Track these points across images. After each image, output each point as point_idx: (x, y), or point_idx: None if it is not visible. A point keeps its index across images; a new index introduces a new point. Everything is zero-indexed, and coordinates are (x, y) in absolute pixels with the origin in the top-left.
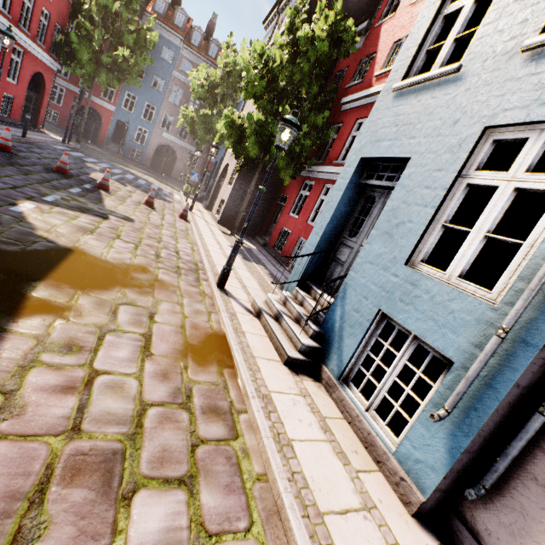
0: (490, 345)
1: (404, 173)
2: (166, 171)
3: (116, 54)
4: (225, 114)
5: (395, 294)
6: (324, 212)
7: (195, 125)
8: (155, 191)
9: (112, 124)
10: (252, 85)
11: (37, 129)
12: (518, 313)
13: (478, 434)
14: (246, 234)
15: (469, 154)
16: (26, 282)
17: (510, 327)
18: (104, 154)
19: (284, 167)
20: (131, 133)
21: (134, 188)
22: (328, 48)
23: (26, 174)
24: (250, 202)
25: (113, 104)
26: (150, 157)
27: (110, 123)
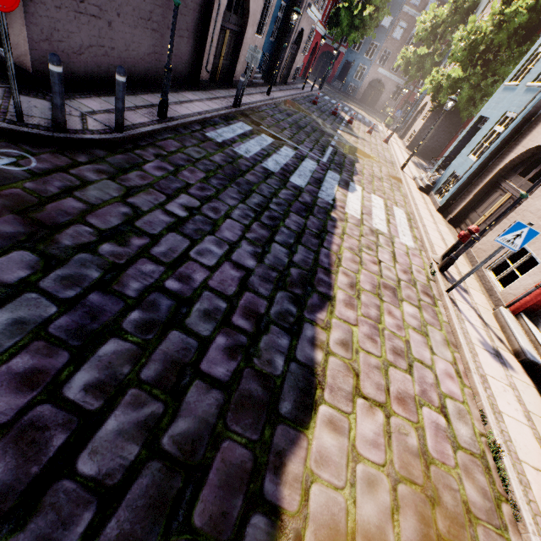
0: (467, 169)
1: (484, 124)
2: (371, 104)
3: (365, 15)
4: (432, 74)
5: (460, 165)
6: (457, 139)
7: (409, 64)
8: (368, 123)
9: (341, 65)
10: (456, 55)
11: (304, 79)
12: (474, 162)
13: (456, 190)
14: (424, 158)
15: (499, 120)
16: (354, 152)
17: (472, 165)
18: (333, 93)
19: (464, 110)
20: (353, 71)
21: (359, 122)
22: (532, 15)
23: (328, 117)
24: (434, 134)
25: (346, 47)
26: (361, 92)
27: (339, 64)
